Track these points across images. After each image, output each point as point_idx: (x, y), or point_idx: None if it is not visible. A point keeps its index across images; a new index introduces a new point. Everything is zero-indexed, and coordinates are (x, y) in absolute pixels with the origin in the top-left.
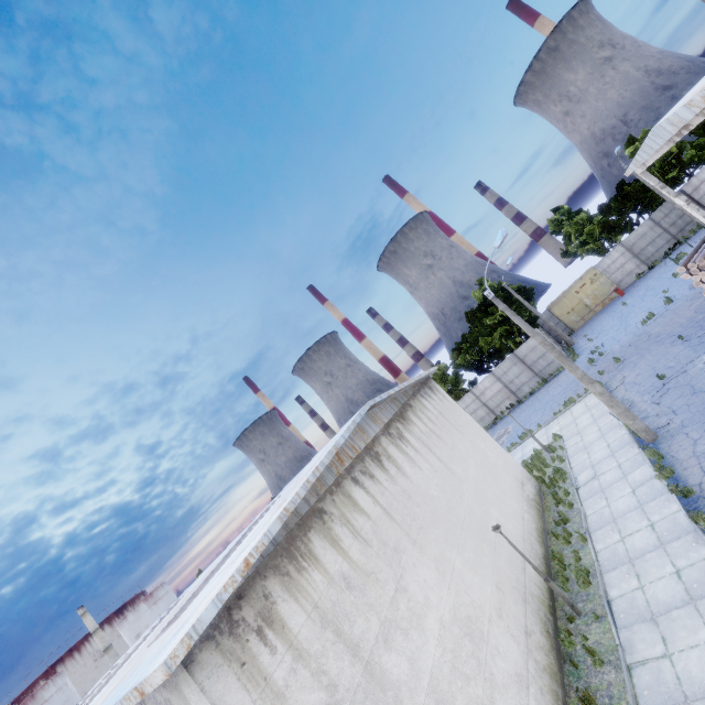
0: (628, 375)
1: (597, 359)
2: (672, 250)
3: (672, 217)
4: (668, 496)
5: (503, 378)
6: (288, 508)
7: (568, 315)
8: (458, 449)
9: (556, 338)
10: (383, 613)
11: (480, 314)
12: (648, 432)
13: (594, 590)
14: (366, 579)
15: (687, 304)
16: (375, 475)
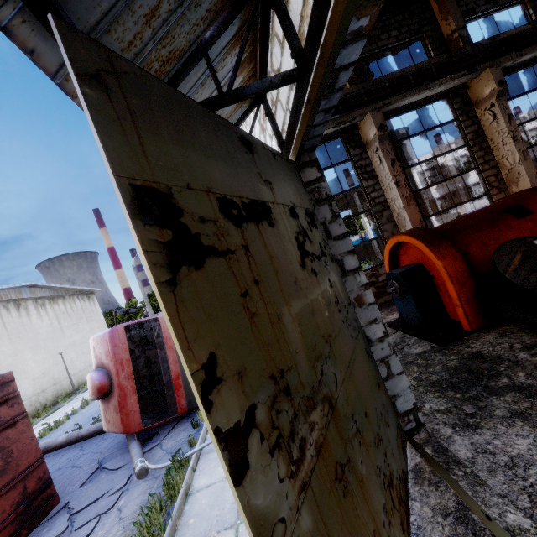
0: None
1: None
2: None
3: None
4: None
5: None
6: None
7: None
8: (78, 326)
9: None
10: None
11: None
12: None
13: None
14: None
15: None
16: (10, 310)
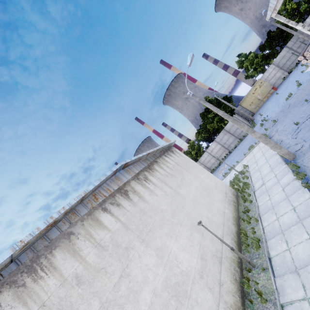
0: (279, 127)
1: (264, 123)
2: (300, 61)
3: (298, 43)
4: (302, 189)
5: (221, 142)
6: (24, 240)
7: (250, 106)
8: (185, 181)
9: (246, 118)
10: (105, 296)
11: (206, 113)
12: (289, 154)
13: (262, 251)
14: (96, 274)
15: (309, 83)
16: (121, 204)
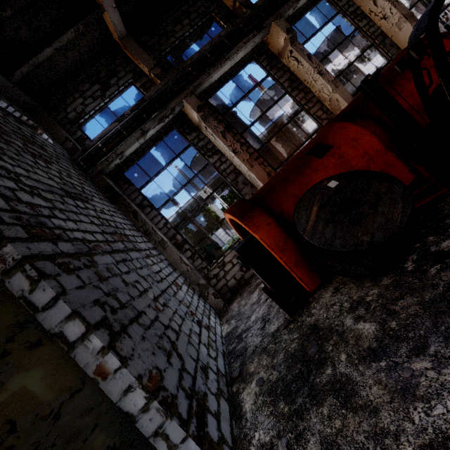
0: None
1: None
2: None
3: None
4: None
5: None
6: None
7: None
8: None
9: None
10: None
11: None
12: None
13: None
14: None
15: None
16: None
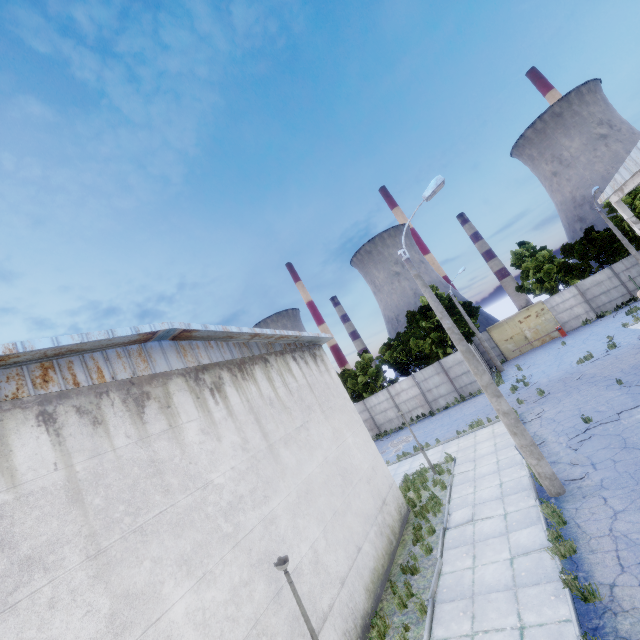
0: (548, 409)
1: (521, 388)
2: (625, 305)
3: (633, 272)
4: (558, 587)
5: (423, 384)
6: None
7: (506, 342)
8: (308, 433)
9: (488, 362)
10: None
11: (420, 316)
12: (553, 481)
13: None
14: None
15: (633, 352)
16: (107, 422)
